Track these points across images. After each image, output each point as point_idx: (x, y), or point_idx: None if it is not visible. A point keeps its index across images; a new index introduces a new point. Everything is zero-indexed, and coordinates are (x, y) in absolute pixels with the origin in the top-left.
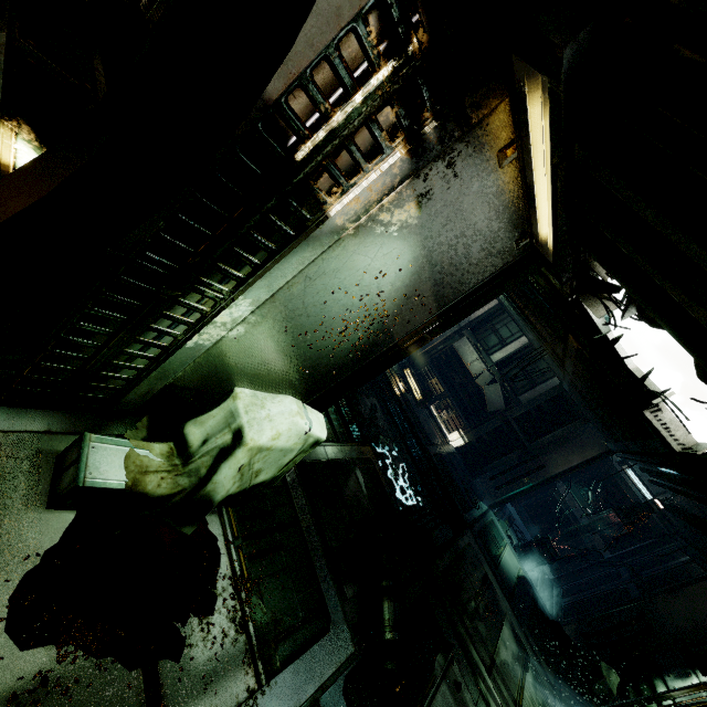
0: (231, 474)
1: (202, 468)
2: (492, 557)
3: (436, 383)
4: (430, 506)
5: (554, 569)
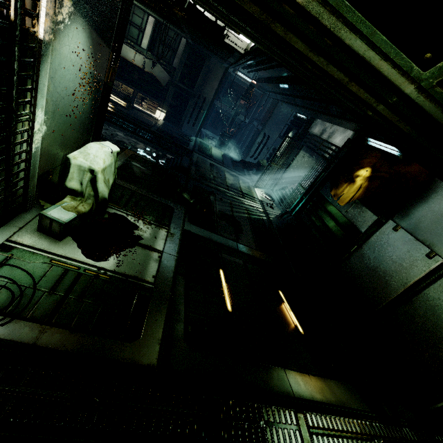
0: (103, 185)
1: (91, 193)
2: (209, 156)
3: (126, 88)
4: (173, 156)
5: (233, 143)
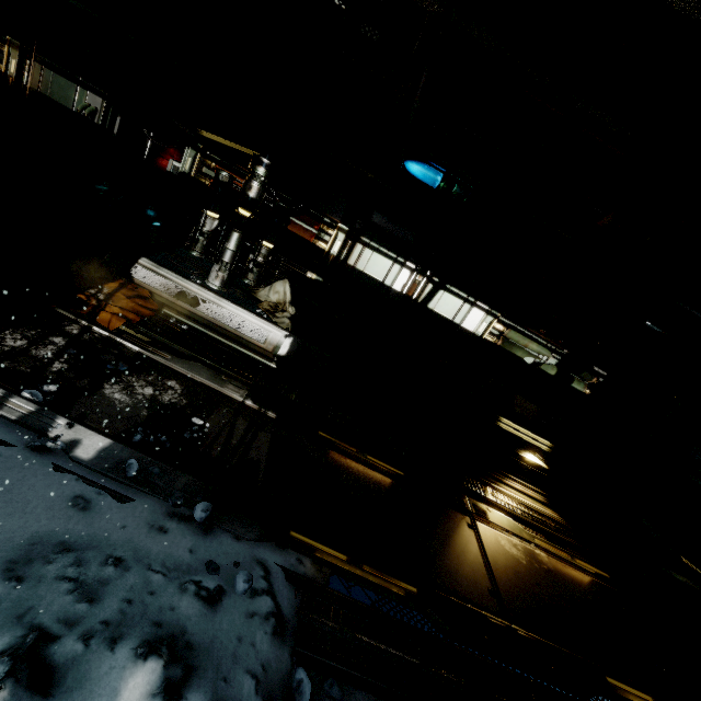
0: None
1: None
2: None
3: None
4: None
5: None
